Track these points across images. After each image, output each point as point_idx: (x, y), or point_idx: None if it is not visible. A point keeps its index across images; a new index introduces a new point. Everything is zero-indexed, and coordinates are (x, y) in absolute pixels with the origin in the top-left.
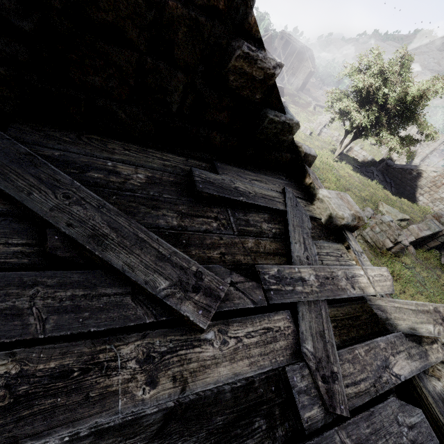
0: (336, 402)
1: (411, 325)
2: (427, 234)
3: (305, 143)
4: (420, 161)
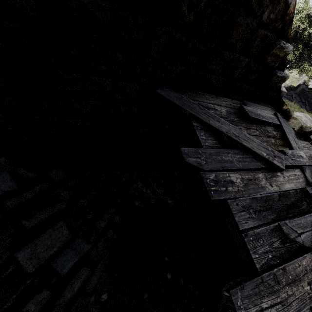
0: None
1: None
2: None
3: None
4: None
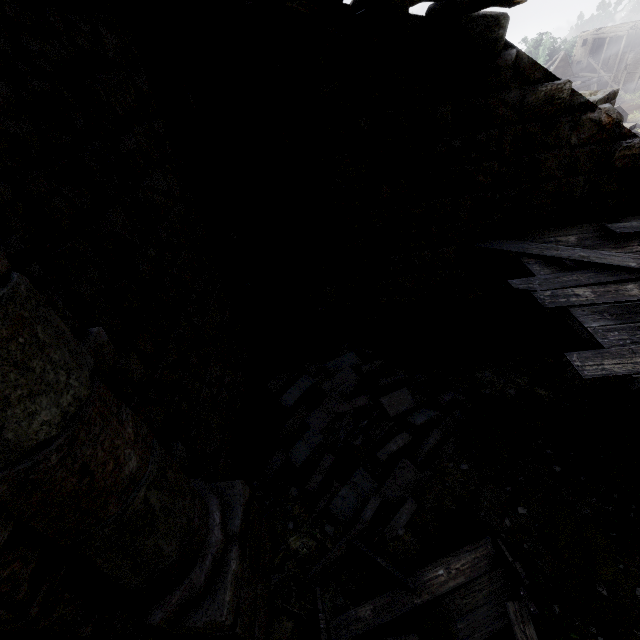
0: None
1: None
2: None
3: None
4: None
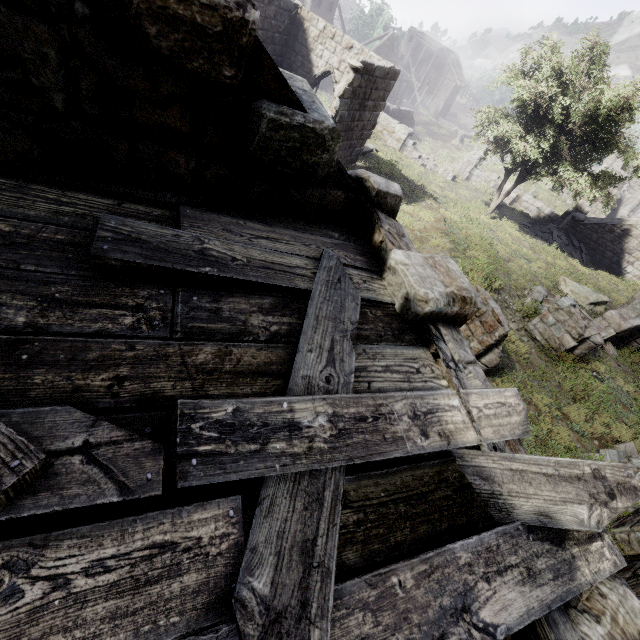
0: None
1: (542, 508)
2: (634, 324)
3: (444, 192)
4: (630, 212)
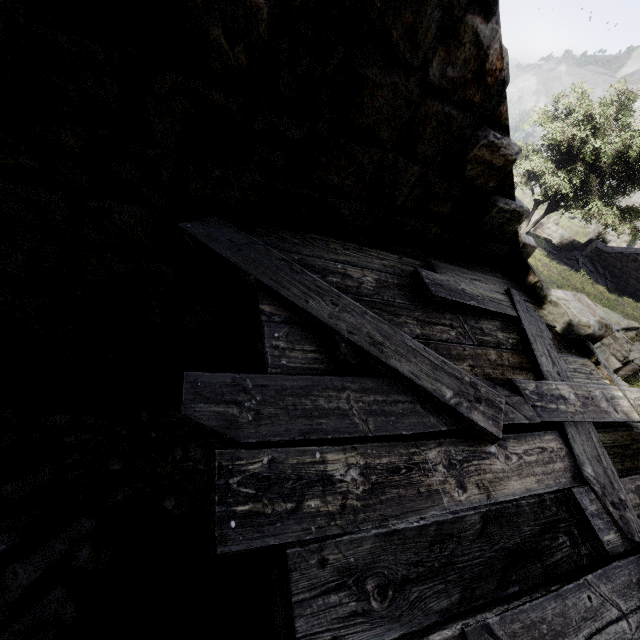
0: (632, 529)
1: None
2: None
3: None
4: None
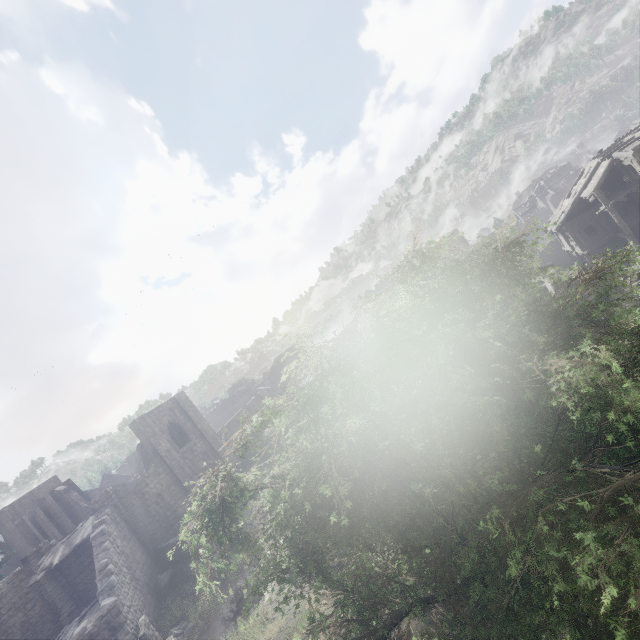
0: None
1: None
2: None
3: None
4: None
